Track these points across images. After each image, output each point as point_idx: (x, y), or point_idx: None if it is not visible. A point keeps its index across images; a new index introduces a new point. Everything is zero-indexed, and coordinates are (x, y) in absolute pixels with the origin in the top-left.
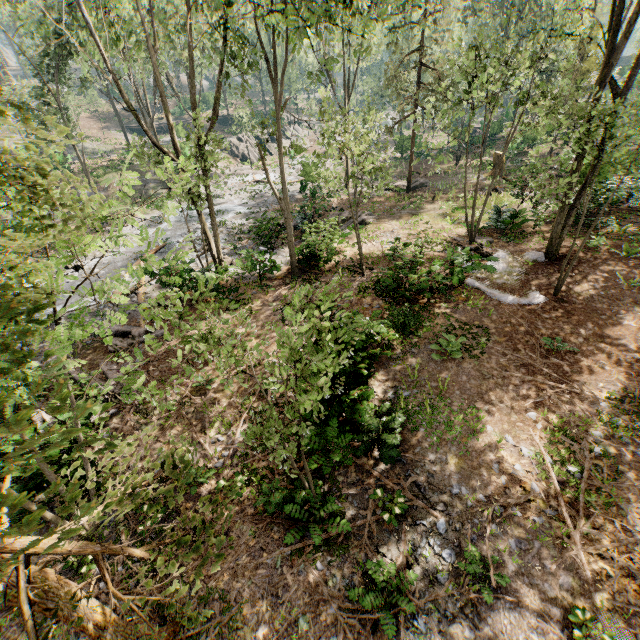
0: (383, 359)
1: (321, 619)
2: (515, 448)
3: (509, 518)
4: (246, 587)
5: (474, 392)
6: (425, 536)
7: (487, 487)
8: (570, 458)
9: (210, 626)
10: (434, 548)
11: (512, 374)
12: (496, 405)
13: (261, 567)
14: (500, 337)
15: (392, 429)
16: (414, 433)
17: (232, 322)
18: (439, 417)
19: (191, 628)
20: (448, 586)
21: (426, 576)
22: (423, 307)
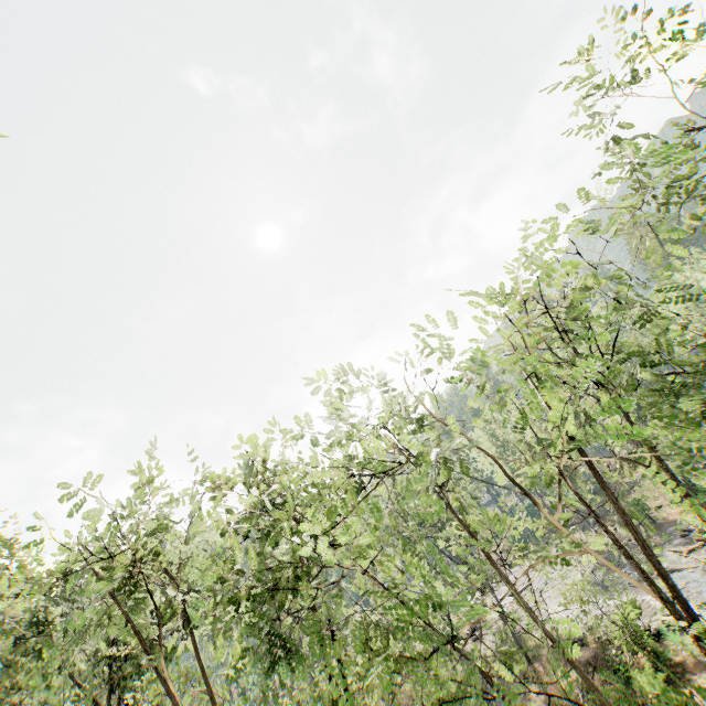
0: None
1: None
2: None
3: None
4: None
5: None
6: None
7: None
8: None
9: None
10: None
11: None
12: None
13: None
14: None
15: None
16: None
17: None
18: None
19: None
20: None
21: None
22: None
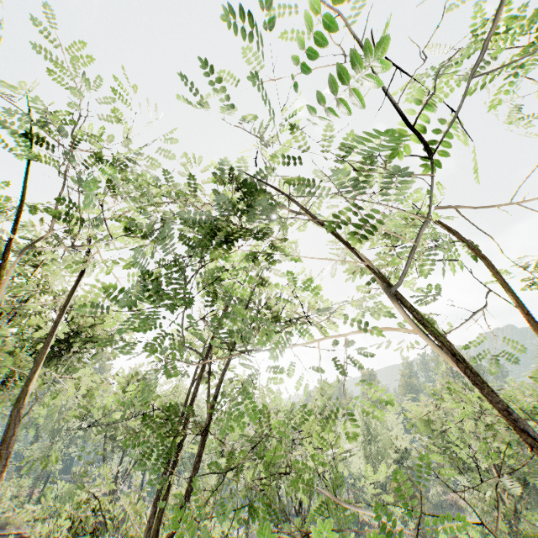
0: None
1: None
2: None
3: None
4: None
5: None
6: None
7: None
8: None
9: None
10: None
11: None
12: None
13: None
14: None
15: None
16: None
17: None
18: None
19: None
20: None
21: None
22: None
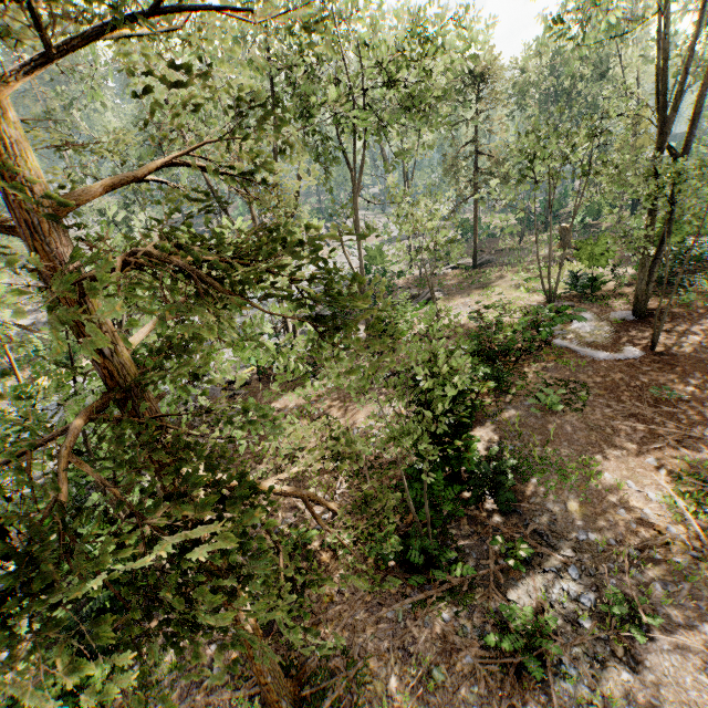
0: (479, 417)
1: (457, 669)
2: (640, 493)
3: (648, 561)
4: (369, 641)
5: (583, 442)
6: (557, 582)
7: (616, 532)
8: (704, 500)
9: (336, 681)
10: (570, 594)
11: (621, 423)
12: (610, 453)
13: (382, 621)
14: (600, 390)
15: (504, 474)
16: (525, 484)
17: (313, 395)
18: (550, 466)
19: (315, 685)
20: (593, 630)
21: (566, 622)
22: (512, 367)
